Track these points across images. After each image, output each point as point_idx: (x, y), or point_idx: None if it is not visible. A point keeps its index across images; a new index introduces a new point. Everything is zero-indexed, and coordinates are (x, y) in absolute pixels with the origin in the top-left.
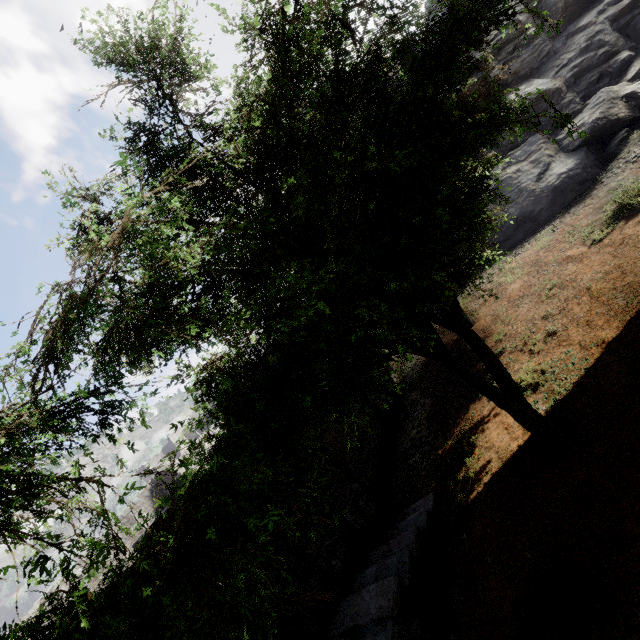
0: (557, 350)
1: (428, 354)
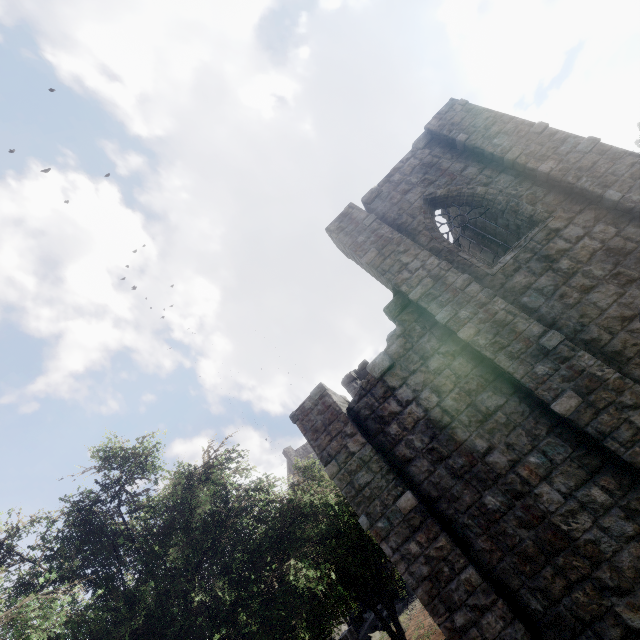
0: (435, 638)
1: (368, 603)
